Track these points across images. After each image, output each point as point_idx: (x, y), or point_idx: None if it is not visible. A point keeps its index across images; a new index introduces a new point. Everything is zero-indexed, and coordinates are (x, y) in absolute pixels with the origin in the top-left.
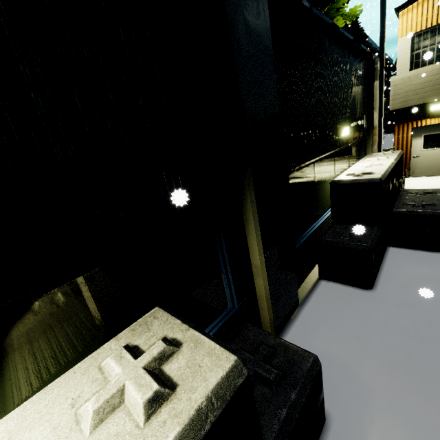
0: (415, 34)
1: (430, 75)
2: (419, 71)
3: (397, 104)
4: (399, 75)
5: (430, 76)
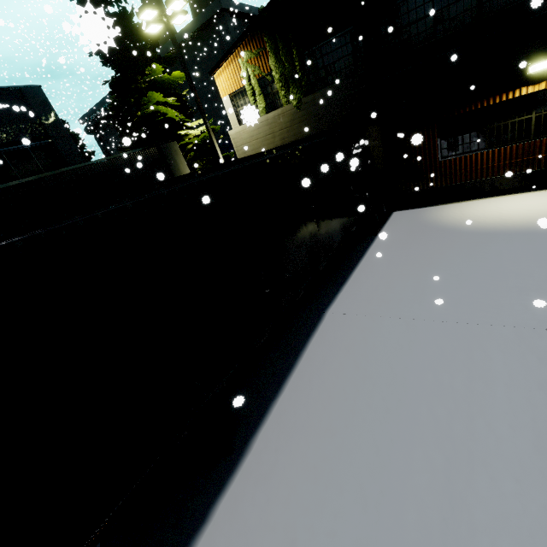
0: (232, 94)
1: (251, 131)
2: (243, 128)
3: (241, 155)
4: (233, 130)
5: (251, 132)
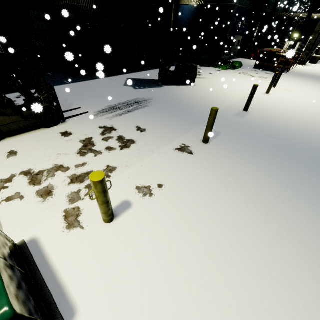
0: None
1: None
2: None
3: None
4: None
5: None
